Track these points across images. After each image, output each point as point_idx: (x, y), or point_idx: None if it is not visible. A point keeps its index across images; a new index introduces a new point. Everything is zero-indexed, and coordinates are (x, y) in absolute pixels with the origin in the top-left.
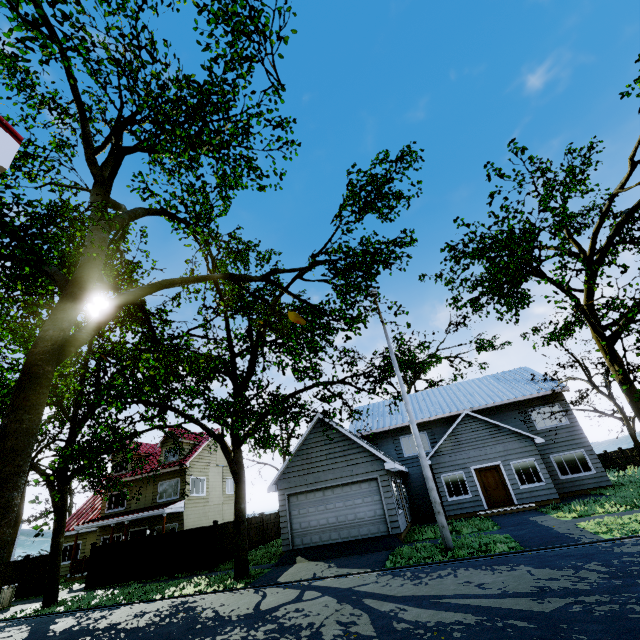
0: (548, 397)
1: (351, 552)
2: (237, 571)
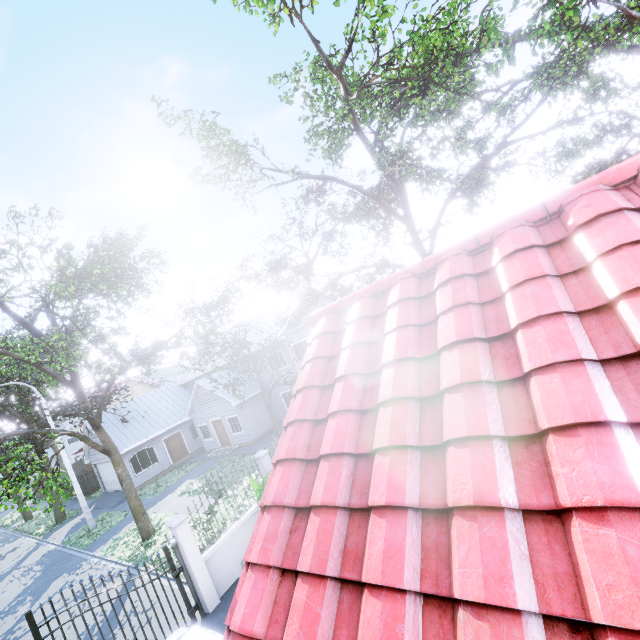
0: (275, 344)
1: (104, 505)
2: (56, 521)
